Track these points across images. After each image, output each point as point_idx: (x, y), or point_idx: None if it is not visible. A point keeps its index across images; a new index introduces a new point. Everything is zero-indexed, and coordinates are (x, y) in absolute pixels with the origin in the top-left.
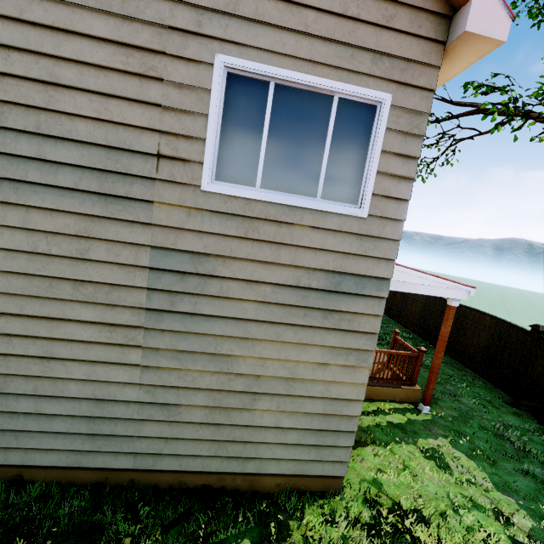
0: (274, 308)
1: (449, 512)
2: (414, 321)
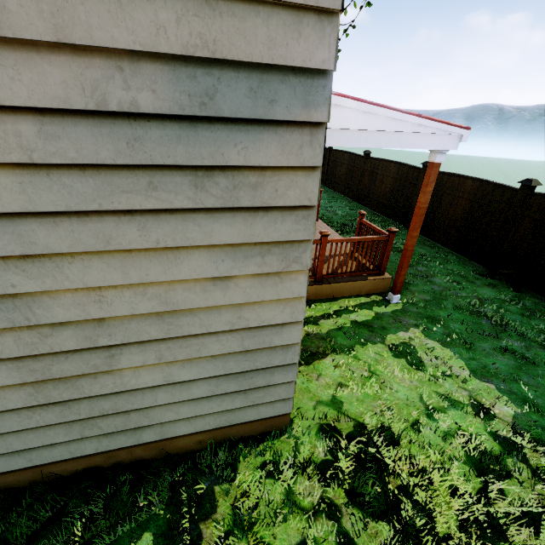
0: (67, 180)
1: (422, 421)
2: (384, 202)
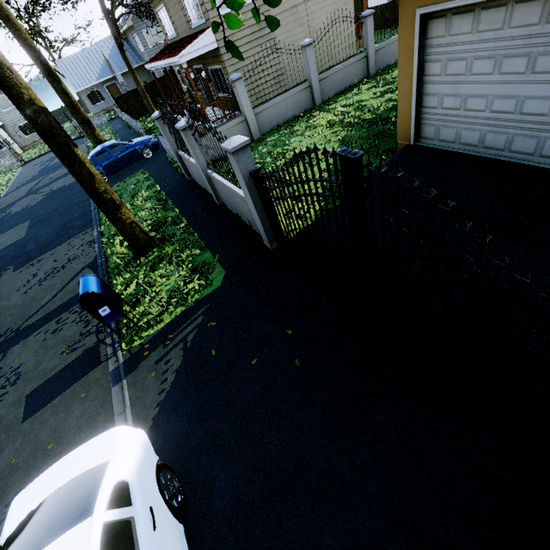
0: (331, 6)
1: None
2: None
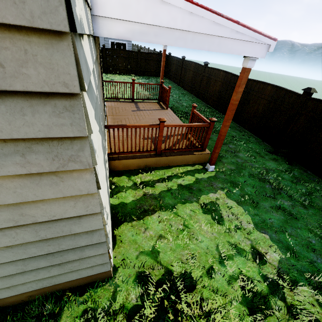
0: None
1: (215, 267)
2: (214, 99)
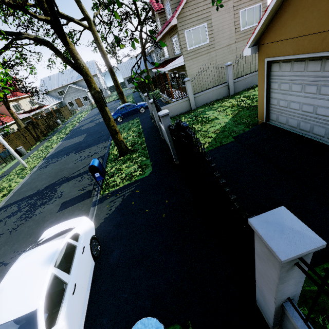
0: None
1: None
2: None
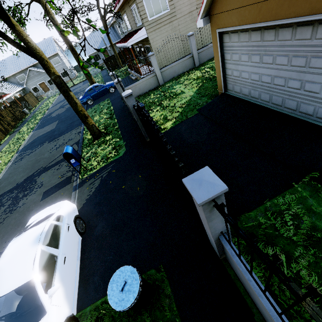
0: None
1: None
2: None
